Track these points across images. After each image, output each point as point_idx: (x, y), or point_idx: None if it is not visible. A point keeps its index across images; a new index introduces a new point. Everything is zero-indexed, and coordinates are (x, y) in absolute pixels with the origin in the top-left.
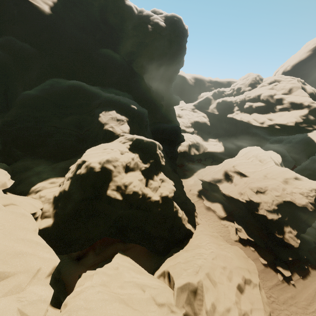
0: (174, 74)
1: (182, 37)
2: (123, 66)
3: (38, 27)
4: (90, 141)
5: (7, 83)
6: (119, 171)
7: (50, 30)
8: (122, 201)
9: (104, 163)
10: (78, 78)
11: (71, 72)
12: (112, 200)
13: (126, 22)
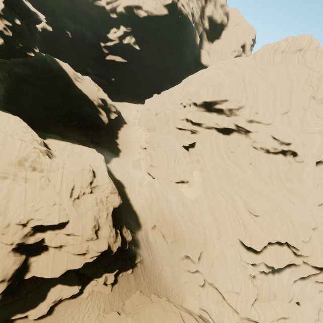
0: None
1: None
2: None
3: None
4: None
5: None
6: None
7: None
8: None
9: None
10: None
11: None
12: None
13: None
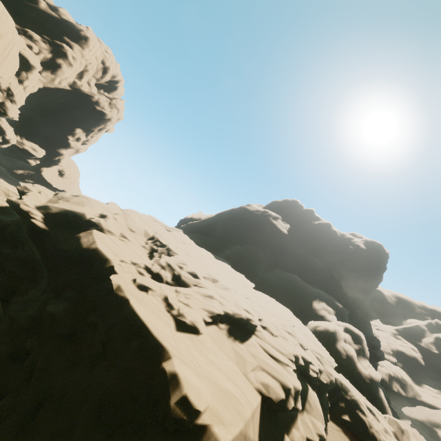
0: (372, 287)
1: (383, 259)
2: (325, 271)
3: (278, 239)
4: (304, 318)
5: (259, 267)
6: (341, 338)
7: (283, 242)
8: (345, 355)
9: (336, 328)
10: (289, 271)
11: (285, 266)
12: (339, 351)
13: (329, 240)
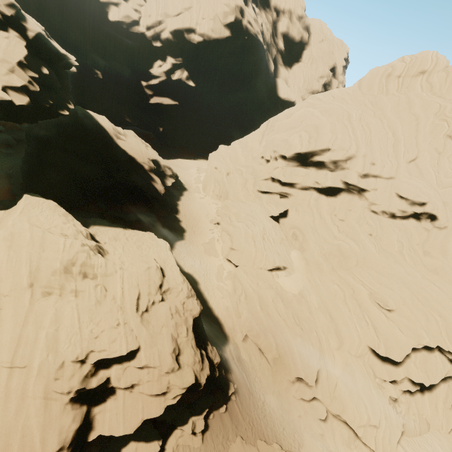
0: None
1: None
2: None
3: None
4: None
5: None
6: None
7: None
8: None
9: None
10: None
11: None
12: None
13: None
